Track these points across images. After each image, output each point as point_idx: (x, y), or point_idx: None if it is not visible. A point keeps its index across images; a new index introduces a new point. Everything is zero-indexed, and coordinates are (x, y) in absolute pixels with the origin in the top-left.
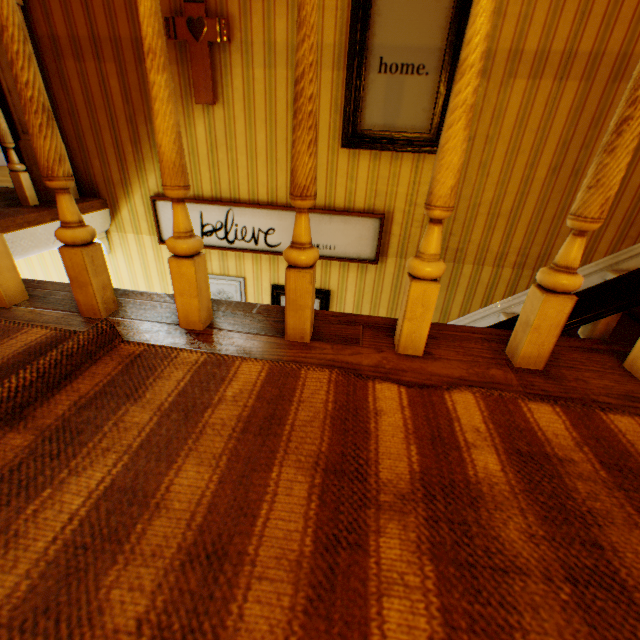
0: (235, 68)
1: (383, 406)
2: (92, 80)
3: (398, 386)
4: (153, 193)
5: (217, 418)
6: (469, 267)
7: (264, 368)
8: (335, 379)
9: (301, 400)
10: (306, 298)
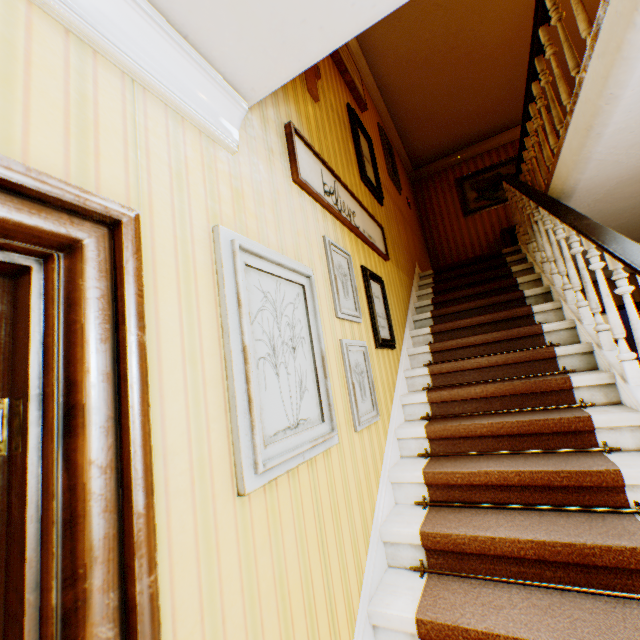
0: (320, 95)
1: None
2: None
3: None
4: (283, 122)
5: None
6: (401, 273)
7: None
8: None
9: None
10: None
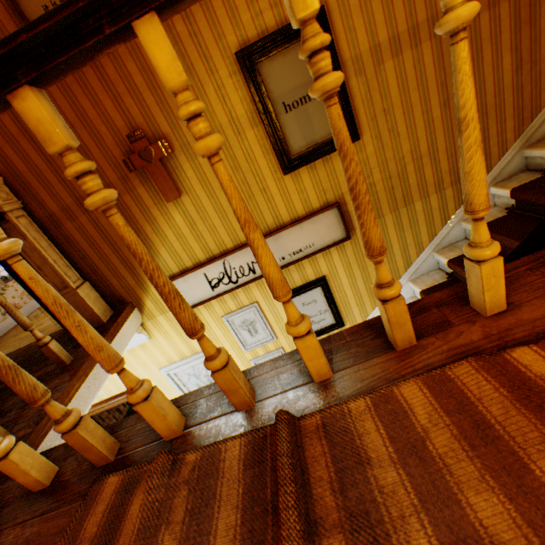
0: (184, 165)
1: (538, 370)
2: (88, 228)
3: (527, 346)
4: None
5: (441, 447)
6: (419, 203)
7: (419, 385)
8: (478, 366)
9: (477, 398)
10: (404, 315)
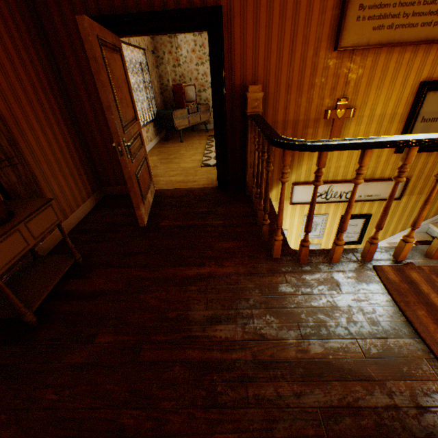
0: (351, 126)
1: None
2: None
3: None
4: (291, 182)
5: None
6: None
7: None
8: None
9: None
10: None
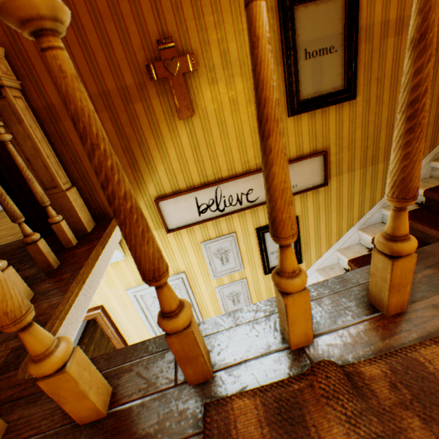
0: (203, 86)
1: None
2: None
3: None
4: (153, 197)
5: None
6: (381, 165)
7: None
8: None
9: None
10: None
